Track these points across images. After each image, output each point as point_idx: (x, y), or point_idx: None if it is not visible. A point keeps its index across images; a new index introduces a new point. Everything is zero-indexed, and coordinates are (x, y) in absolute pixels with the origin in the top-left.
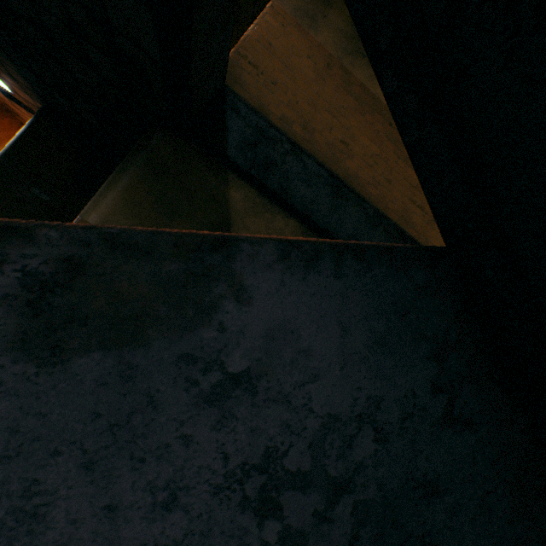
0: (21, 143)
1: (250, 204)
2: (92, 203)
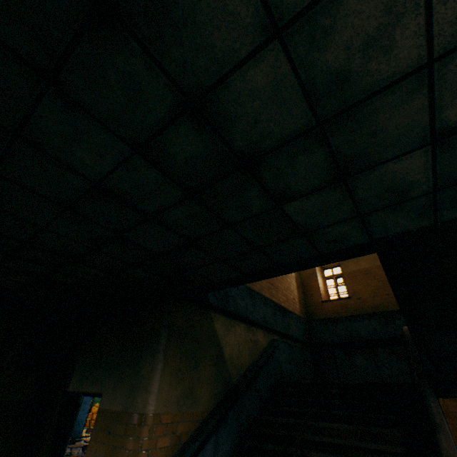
0: None
1: (225, 327)
2: (150, 393)
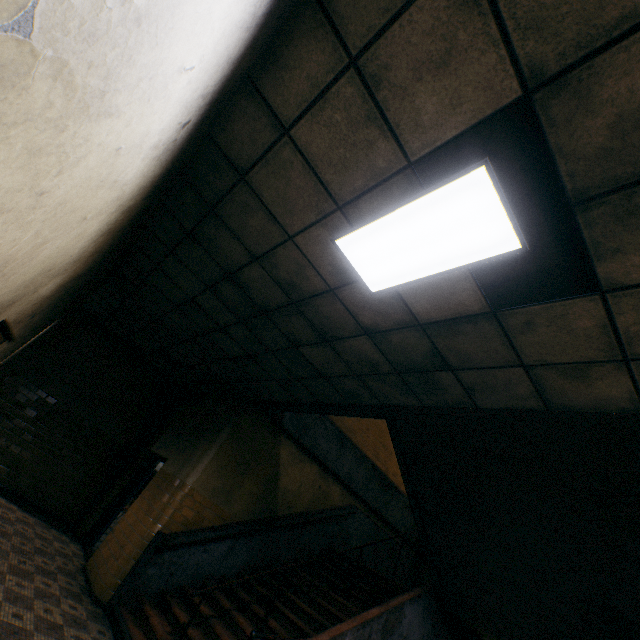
0: (40, 343)
1: (292, 456)
2: (194, 469)
